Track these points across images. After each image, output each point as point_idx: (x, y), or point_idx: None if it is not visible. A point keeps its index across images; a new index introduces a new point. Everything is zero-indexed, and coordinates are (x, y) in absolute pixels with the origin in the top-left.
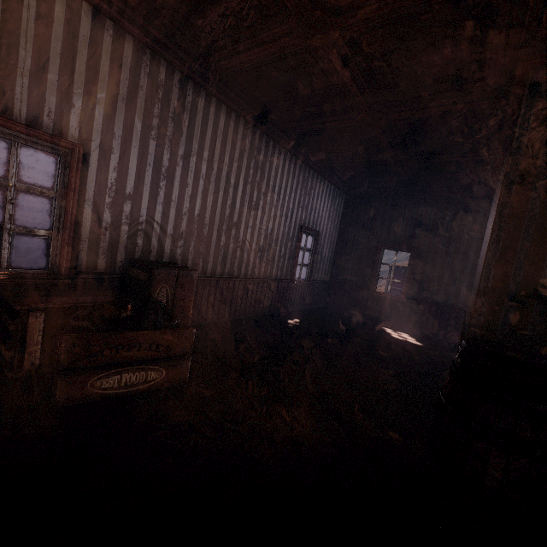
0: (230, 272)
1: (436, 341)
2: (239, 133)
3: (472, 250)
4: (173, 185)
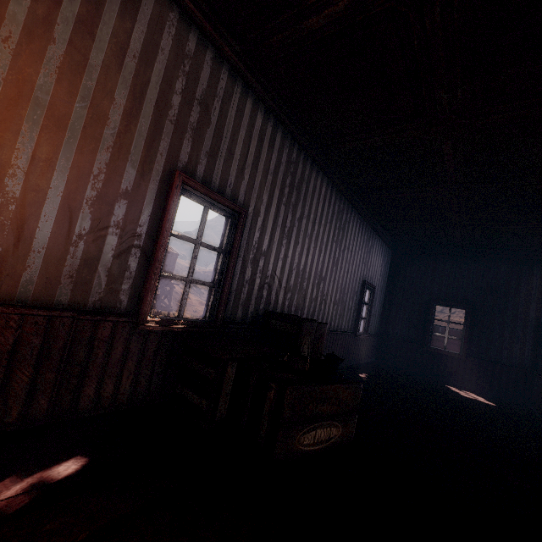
0: None
1: (509, 403)
2: (332, 199)
3: (532, 310)
4: (290, 243)
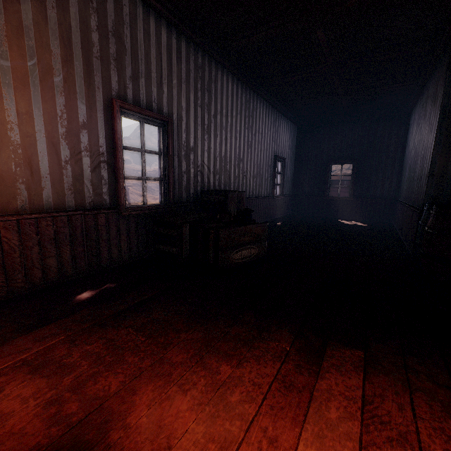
0: None
1: (379, 223)
2: (239, 92)
3: (398, 155)
4: (210, 137)
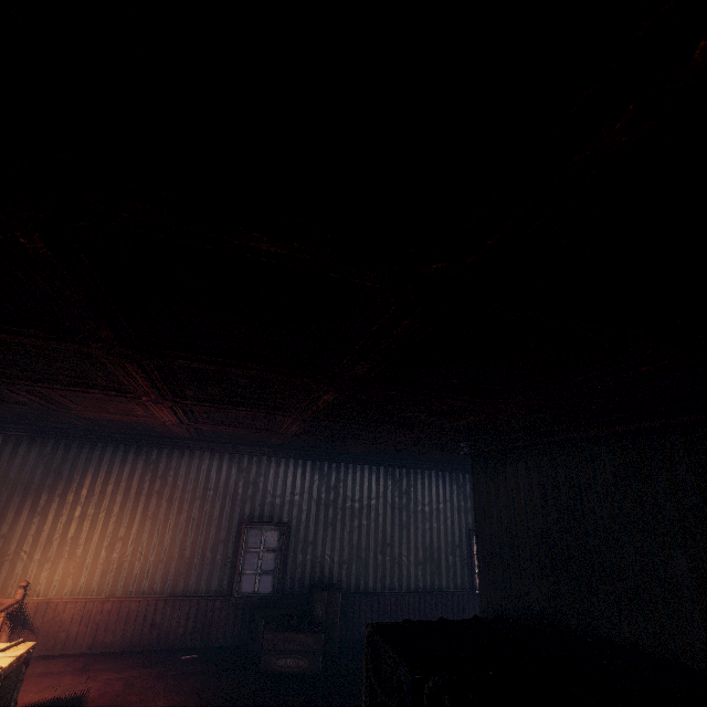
0: (391, 587)
1: None
2: (381, 477)
3: None
4: (336, 528)
